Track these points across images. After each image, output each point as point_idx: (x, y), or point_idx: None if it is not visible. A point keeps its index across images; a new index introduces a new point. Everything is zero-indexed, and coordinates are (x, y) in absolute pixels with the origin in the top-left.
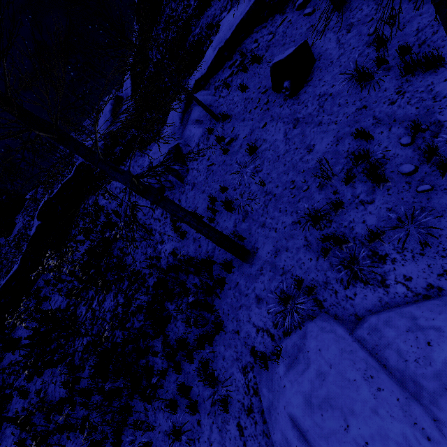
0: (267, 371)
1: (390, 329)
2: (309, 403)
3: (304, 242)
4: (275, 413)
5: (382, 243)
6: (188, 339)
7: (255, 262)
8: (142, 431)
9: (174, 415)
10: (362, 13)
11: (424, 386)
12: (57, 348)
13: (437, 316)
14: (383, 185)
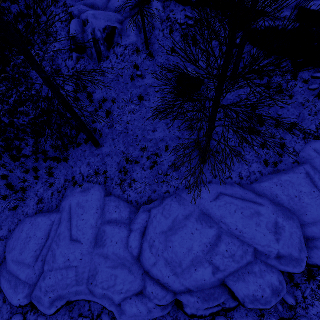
0: (73, 186)
1: (113, 203)
2: (78, 204)
3: (119, 161)
4: (67, 199)
5: (134, 183)
6: (48, 152)
7: (99, 150)
8: (5, 169)
9: (25, 174)
10: (228, 95)
11: (106, 217)
12: None
13: (123, 208)
14: (152, 169)
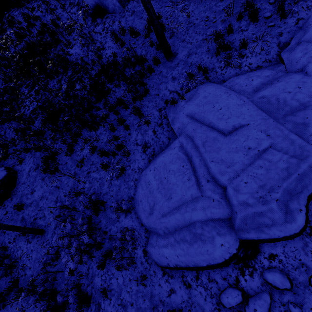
0: (173, 107)
1: (238, 79)
2: (197, 105)
3: (206, 49)
4: (176, 119)
5: (245, 49)
6: (123, 101)
7: (175, 60)
8: (89, 144)
9: (112, 134)
10: None
11: (247, 91)
12: (1, 113)
13: (258, 72)
14: (254, 22)
